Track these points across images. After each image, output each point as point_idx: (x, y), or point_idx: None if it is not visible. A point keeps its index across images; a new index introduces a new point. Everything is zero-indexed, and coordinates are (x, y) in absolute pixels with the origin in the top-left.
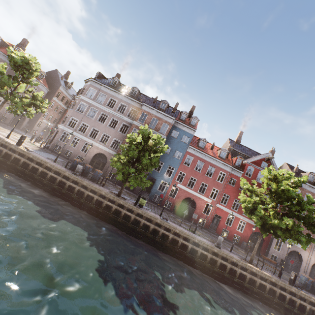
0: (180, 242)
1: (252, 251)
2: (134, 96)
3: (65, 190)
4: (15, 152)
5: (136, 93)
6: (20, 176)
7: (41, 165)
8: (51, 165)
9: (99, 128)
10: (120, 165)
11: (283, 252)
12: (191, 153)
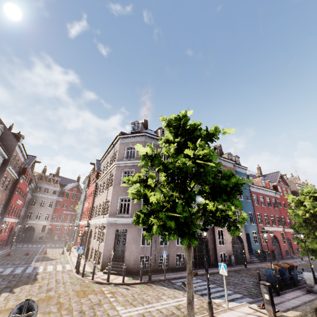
0: None
1: None
2: None
3: None
4: None
5: None
6: None
7: None
8: None
9: None
10: None
11: None
12: (254, 191)
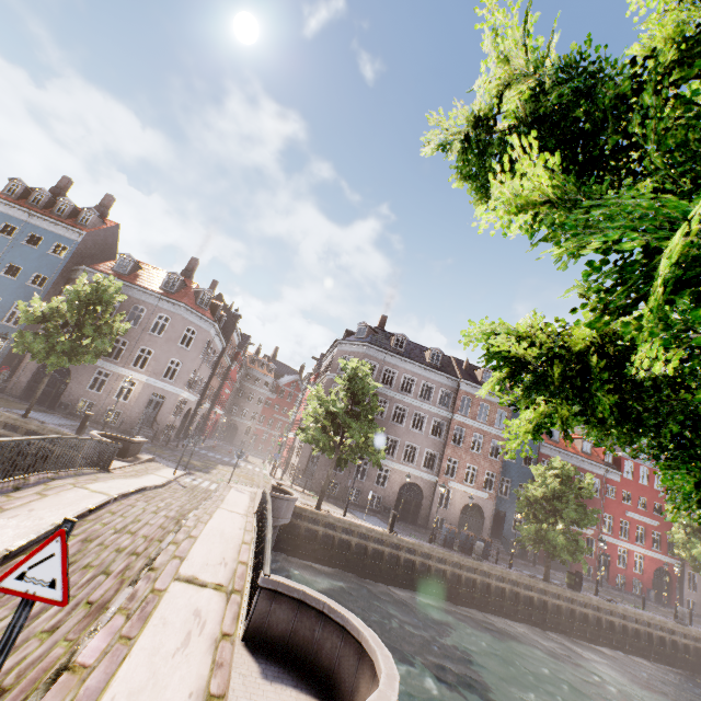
0: (654, 635)
1: (660, 601)
2: (438, 365)
3: (492, 596)
4: (396, 547)
5: (439, 359)
6: (419, 590)
7: (441, 561)
8: (460, 558)
9: (397, 434)
10: (560, 536)
11: (700, 592)
12: (547, 455)
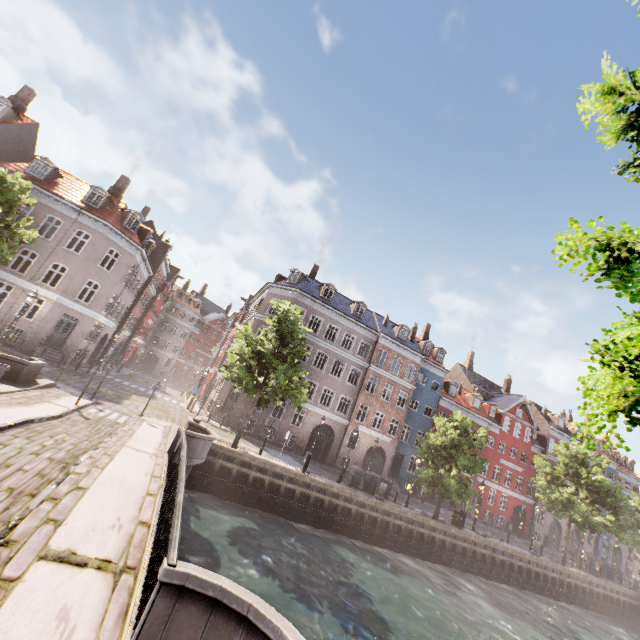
0: (515, 565)
1: (515, 532)
2: (361, 318)
3: (389, 533)
4: (308, 487)
5: (363, 313)
6: (325, 527)
7: (347, 500)
8: (365, 498)
9: (316, 379)
10: (453, 481)
11: (545, 525)
12: (444, 408)
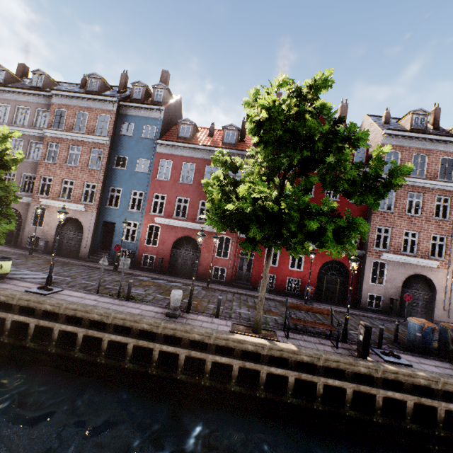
0: (56, 331)
1: (332, 300)
2: (38, 87)
3: None
4: None
5: (41, 81)
6: None
7: None
8: None
9: None
10: None
11: (392, 284)
12: (166, 154)
